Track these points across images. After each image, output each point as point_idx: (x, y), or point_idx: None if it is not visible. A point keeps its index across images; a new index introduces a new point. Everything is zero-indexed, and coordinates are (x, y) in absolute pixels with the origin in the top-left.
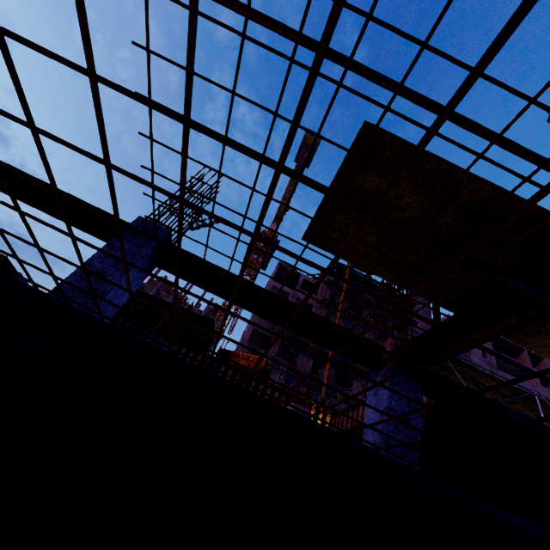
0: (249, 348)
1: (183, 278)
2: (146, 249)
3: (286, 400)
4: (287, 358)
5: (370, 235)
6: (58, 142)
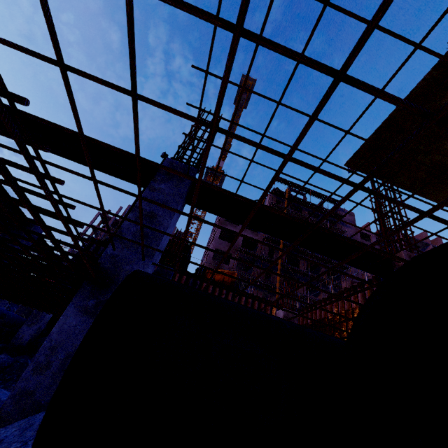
0: (357, 278)
1: (214, 212)
2: (183, 189)
3: (258, 304)
4: (244, 269)
5: (426, 154)
6: (264, 43)
